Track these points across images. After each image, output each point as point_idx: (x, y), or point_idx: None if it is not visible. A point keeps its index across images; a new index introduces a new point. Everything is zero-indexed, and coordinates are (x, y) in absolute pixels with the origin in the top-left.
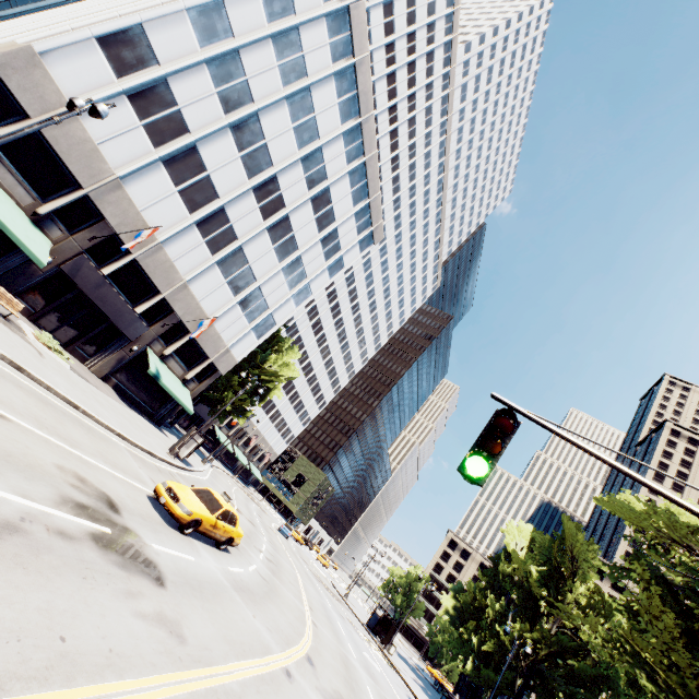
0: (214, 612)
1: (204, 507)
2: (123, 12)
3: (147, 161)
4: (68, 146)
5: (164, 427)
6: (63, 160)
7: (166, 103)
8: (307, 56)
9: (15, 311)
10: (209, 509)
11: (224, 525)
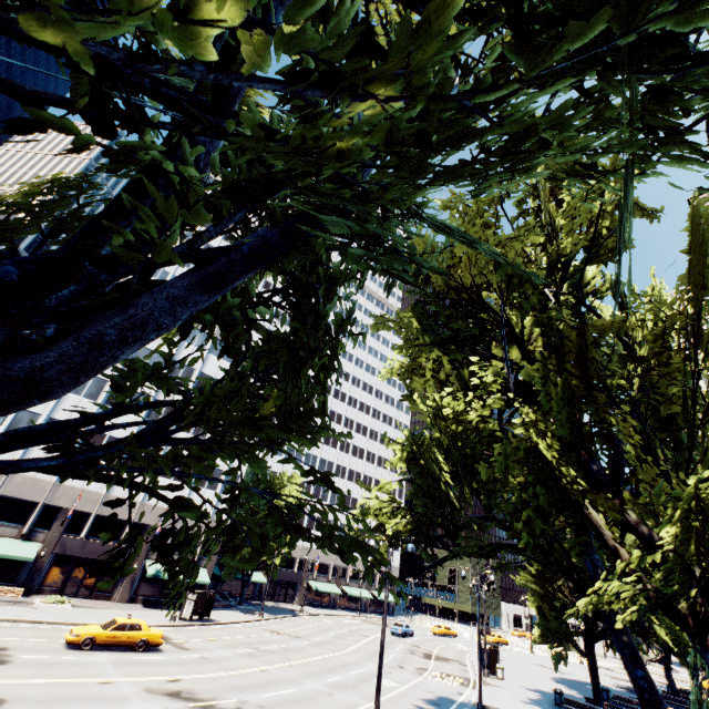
0: (49, 669)
1: (100, 628)
2: None
3: None
4: (19, 490)
5: (217, 609)
6: (21, 498)
7: None
8: None
9: (20, 595)
10: (105, 628)
11: (124, 633)
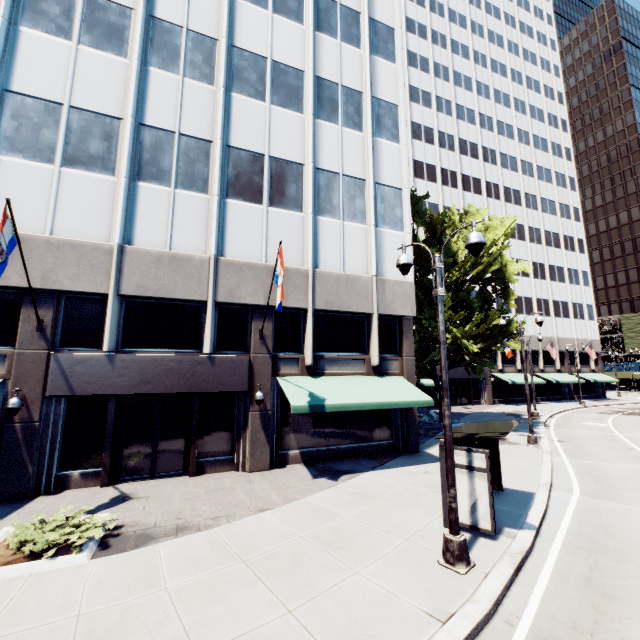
0: None
1: None
2: None
3: None
4: None
5: (431, 440)
6: None
7: None
8: None
9: None
10: None
11: None
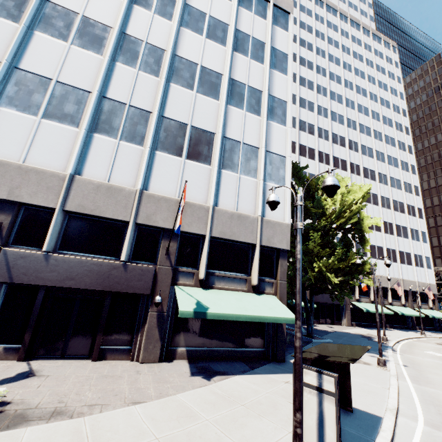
0: None
1: None
2: None
3: None
4: None
5: None
6: None
7: None
8: None
9: None
10: None
11: None
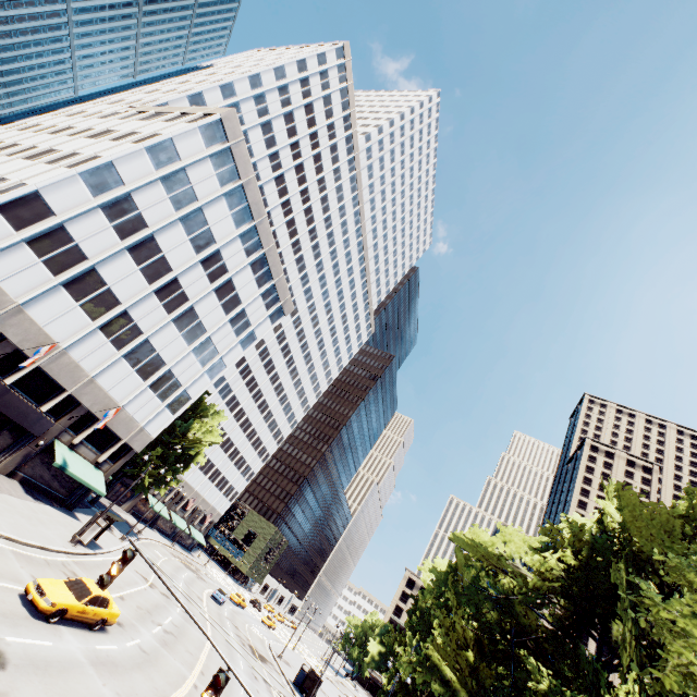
0: (53, 684)
1: (72, 596)
2: (24, 177)
3: (48, 287)
4: None
5: (80, 509)
6: None
7: (64, 241)
8: (196, 186)
9: None
10: (77, 597)
11: (94, 609)
